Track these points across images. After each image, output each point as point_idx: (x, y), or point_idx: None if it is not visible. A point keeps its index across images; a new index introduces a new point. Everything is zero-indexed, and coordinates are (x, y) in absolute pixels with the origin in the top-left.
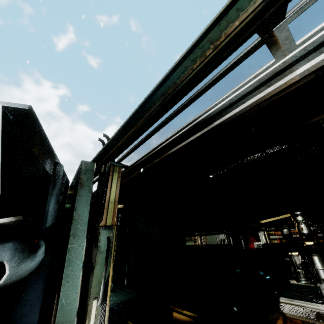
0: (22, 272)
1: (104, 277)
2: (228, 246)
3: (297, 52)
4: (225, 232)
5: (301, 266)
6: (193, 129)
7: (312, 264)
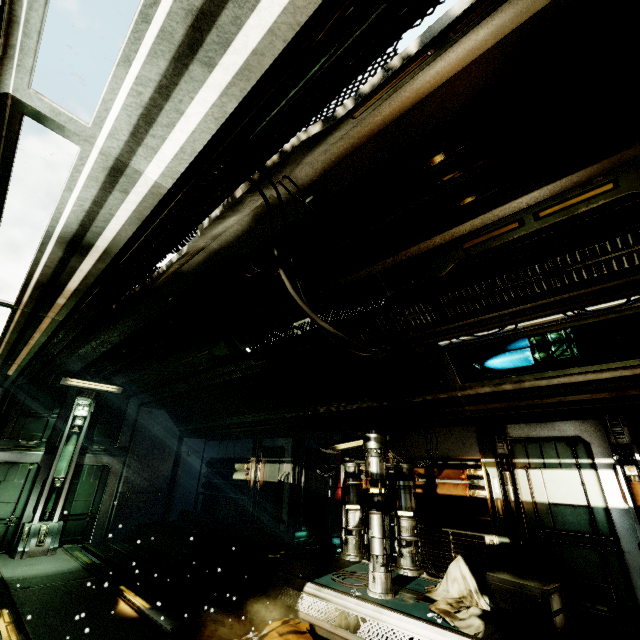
0: None
1: None
2: (291, 486)
3: (108, 141)
4: (294, 460)
5: (355, 530)
6: (69, 250)
7: (367, 528)
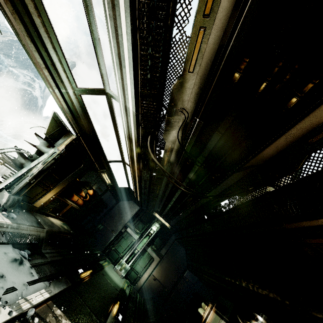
0: (42, 148)
1: (47, 159)
2: None
3: (121, 99)
4: (229, 322)
5: None
6: (130, 141)
7: None
